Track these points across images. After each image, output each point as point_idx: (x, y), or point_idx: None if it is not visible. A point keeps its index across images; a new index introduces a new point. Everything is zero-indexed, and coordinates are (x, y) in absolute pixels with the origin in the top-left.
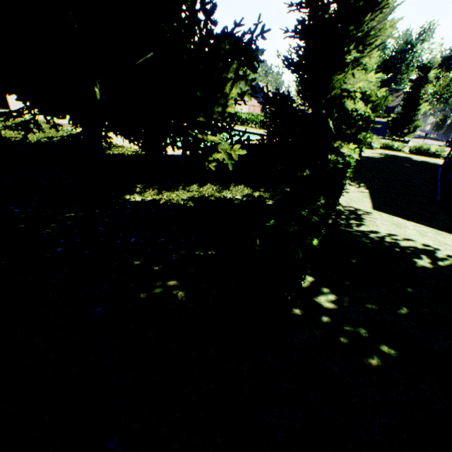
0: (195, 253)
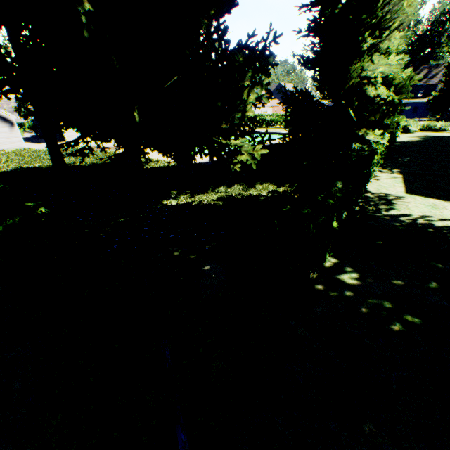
0: None
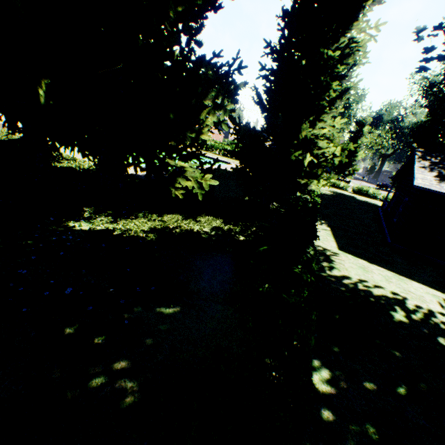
0: (155, 311)
